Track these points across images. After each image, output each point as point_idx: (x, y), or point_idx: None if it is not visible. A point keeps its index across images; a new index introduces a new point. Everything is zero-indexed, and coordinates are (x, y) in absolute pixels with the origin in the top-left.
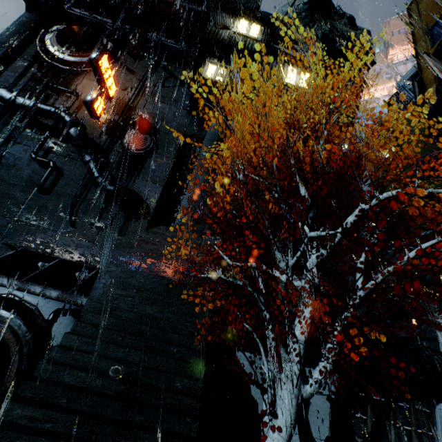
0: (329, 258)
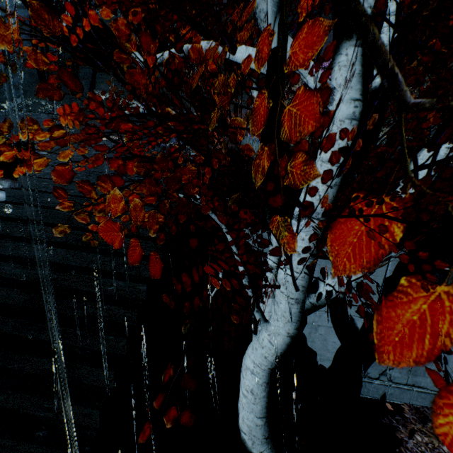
0: (434, 66)
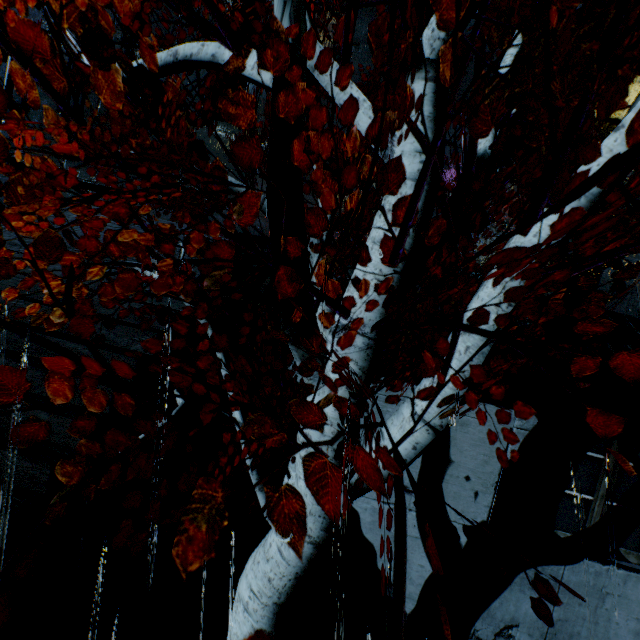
0: None
